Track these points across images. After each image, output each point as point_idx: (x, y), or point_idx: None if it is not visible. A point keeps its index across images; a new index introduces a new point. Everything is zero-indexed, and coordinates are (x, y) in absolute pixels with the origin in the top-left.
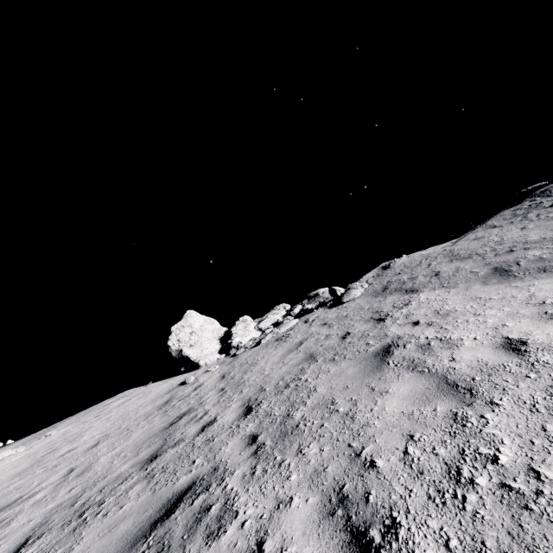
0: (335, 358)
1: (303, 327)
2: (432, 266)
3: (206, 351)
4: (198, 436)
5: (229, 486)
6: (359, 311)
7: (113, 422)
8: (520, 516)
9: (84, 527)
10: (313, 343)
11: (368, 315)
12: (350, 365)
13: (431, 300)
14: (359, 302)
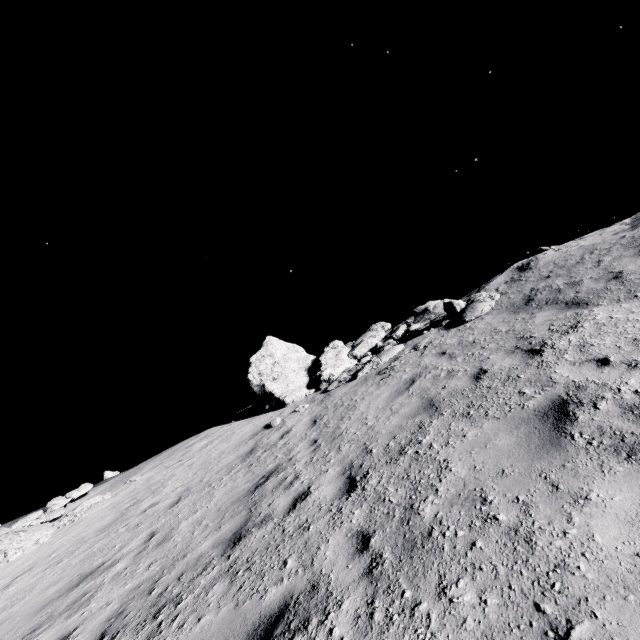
0: (470, 412)
1: (412, 356)
2: (605, 264)
3: (291, 385)
4: (288, 516)
5: (336, 631)
6: (493, 335)
7: (195, 472)
8: None
9: (157, 639)
10: (430, 382)
11: (510, 343)
12: (499, 430)
13: (619, 320)
14: (489, 321)
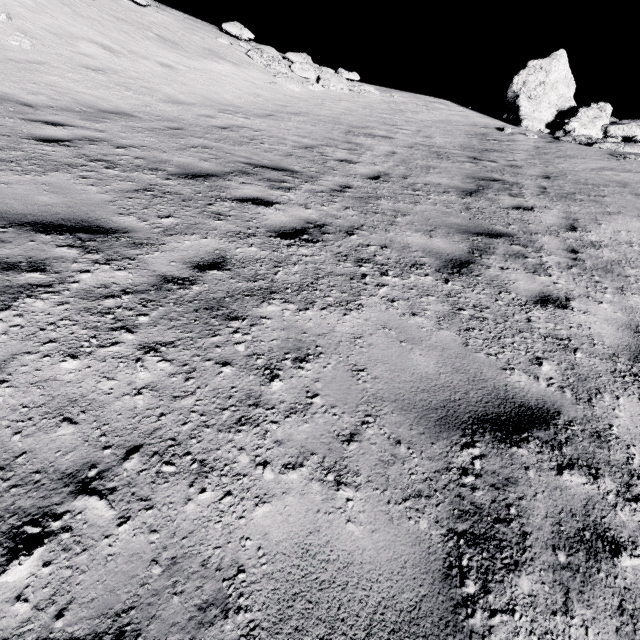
0: None
1: None
2: None
3: (537, 114)
4: (507, 167)
5: (523, 191)
6: None
7: (439, 120)
8: (634, 253)
9: (443, 160)
10: (638, 178)
11: None
12: None
13: None
14: None
